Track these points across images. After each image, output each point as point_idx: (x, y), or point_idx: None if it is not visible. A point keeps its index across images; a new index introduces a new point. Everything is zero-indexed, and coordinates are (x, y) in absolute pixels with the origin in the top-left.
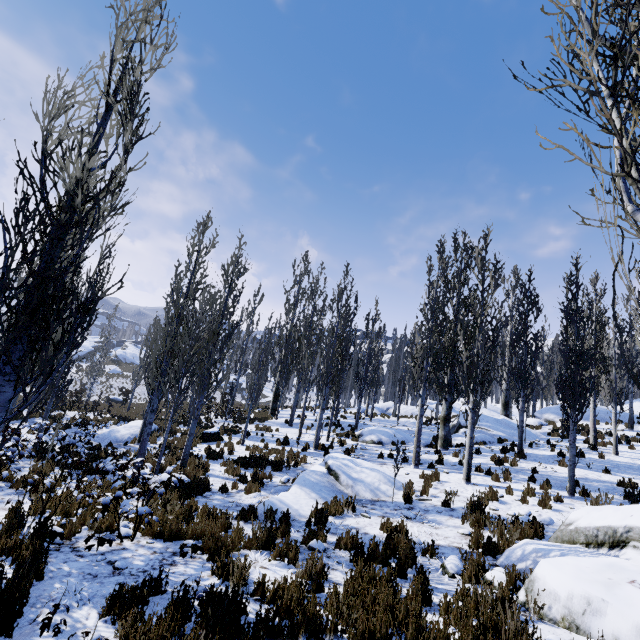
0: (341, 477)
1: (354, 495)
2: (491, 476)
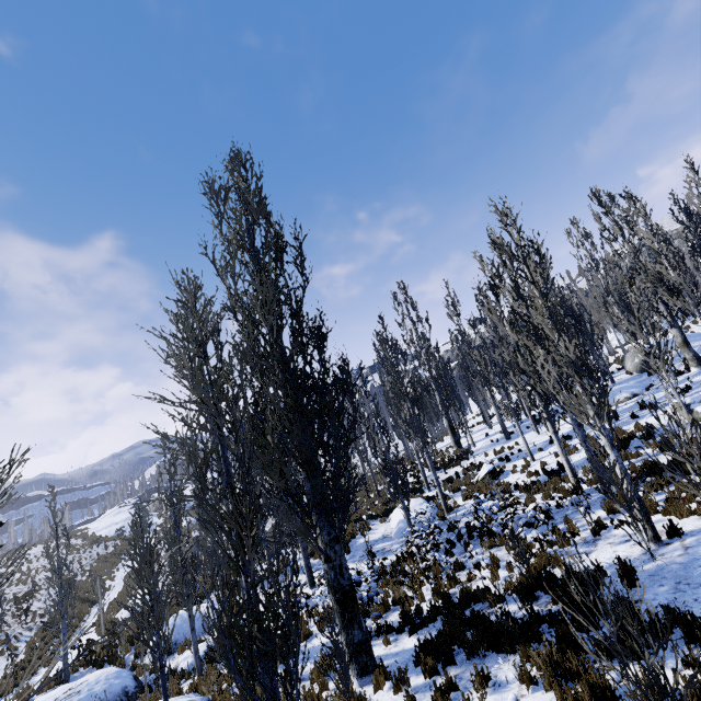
0: None
1: None
2: None
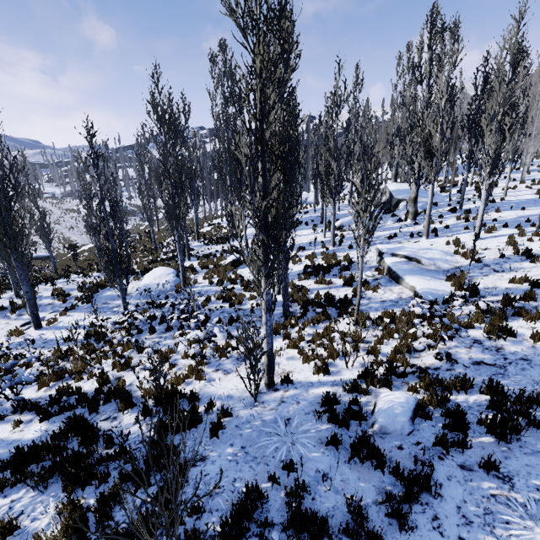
0: (422, 261)
1: (438, 269)
2: (484, 231)
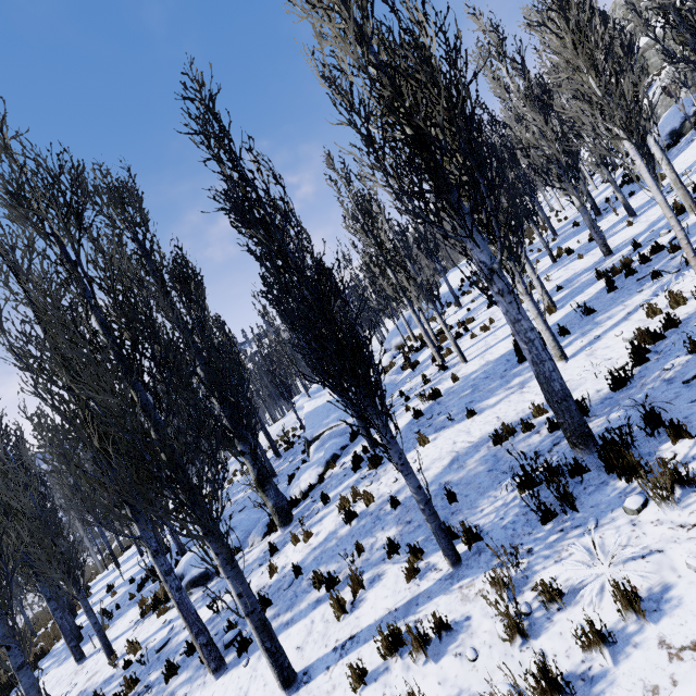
0: None
1: None
2: (332, 606)
